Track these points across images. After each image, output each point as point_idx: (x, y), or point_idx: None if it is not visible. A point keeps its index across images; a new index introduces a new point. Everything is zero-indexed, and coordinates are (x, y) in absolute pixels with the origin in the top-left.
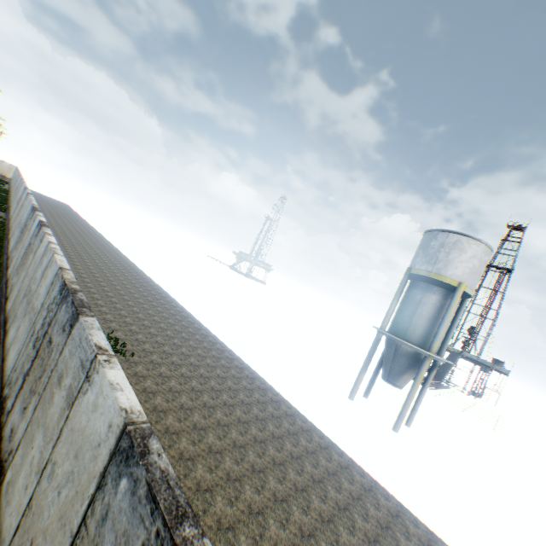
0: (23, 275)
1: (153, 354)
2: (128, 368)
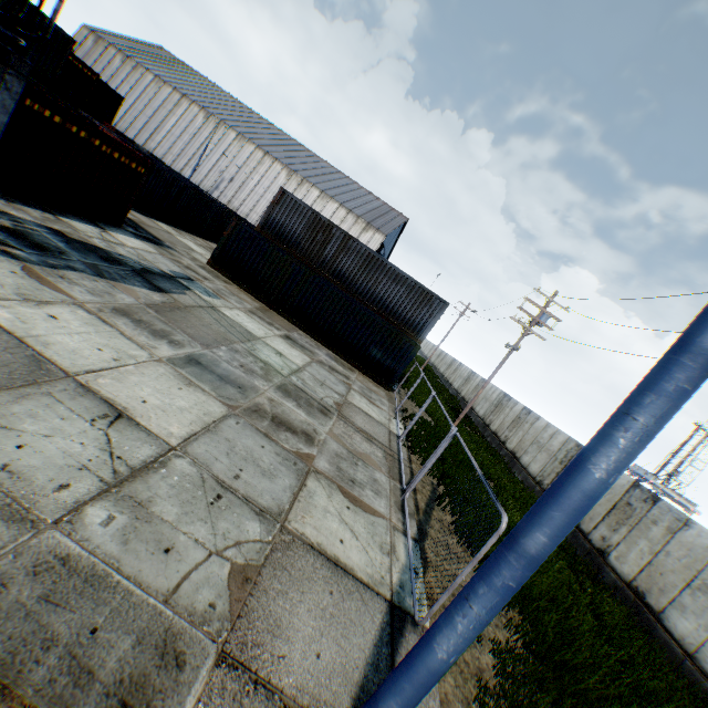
0: (520, 433)
1: None
2: None
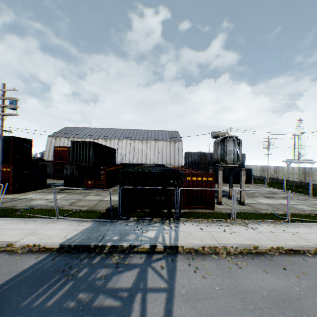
0: (280, 173)
1: None
2: None
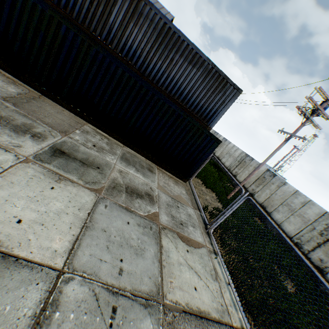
0: (267, 191)
1: None
2: None
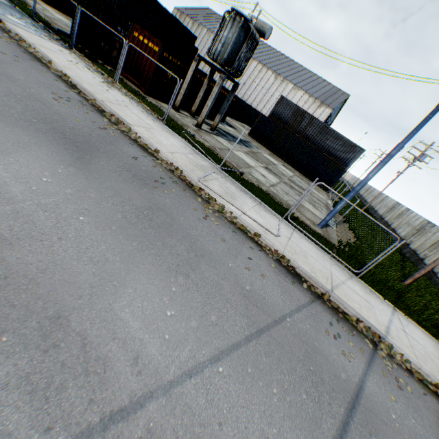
0: (399, 220)
1: None
2: None
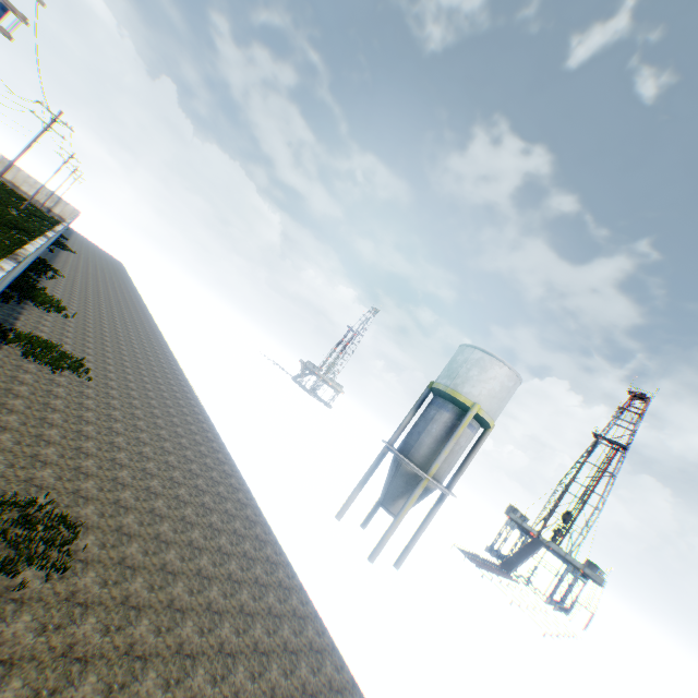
0: None
1: (115, 390)
2: (78, 386)
